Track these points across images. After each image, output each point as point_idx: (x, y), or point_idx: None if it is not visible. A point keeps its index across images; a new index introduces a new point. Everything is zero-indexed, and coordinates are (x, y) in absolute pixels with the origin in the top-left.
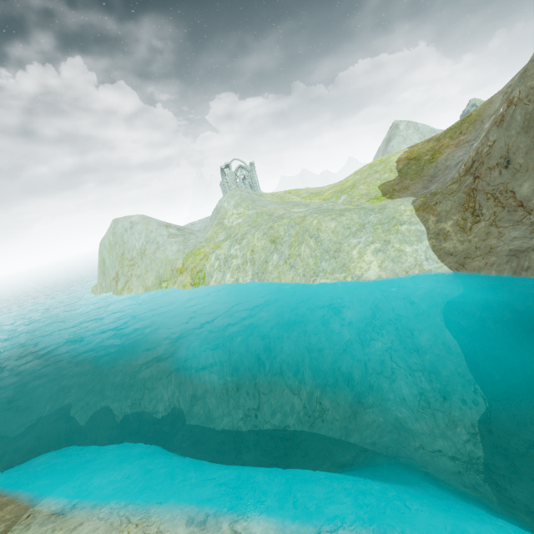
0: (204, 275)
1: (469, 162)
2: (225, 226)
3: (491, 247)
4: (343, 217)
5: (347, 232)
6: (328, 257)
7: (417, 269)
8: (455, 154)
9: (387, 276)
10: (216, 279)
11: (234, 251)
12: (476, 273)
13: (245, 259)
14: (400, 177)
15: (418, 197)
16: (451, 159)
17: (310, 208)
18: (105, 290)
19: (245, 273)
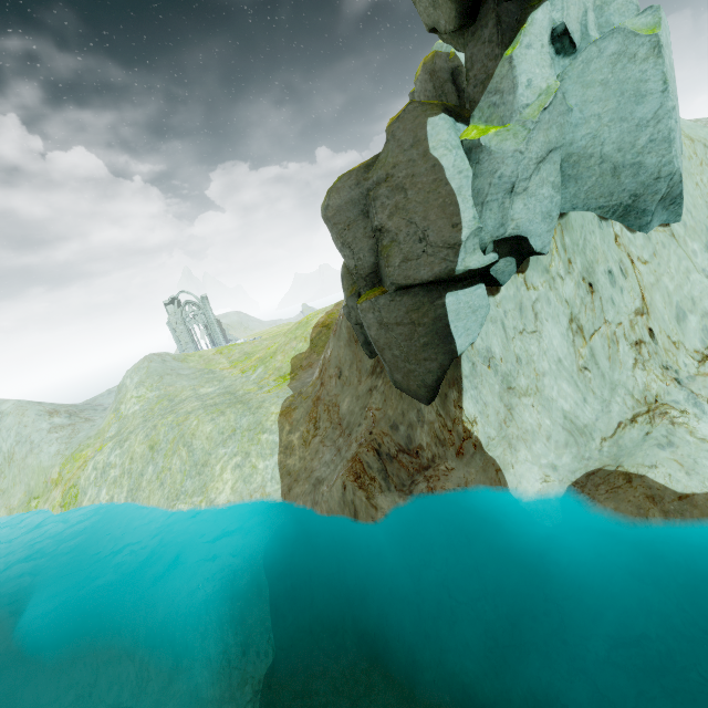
0: (78, 492)
1: (321, 365)
2: (121, 415)
3: (312, 470)
4: (222, 417)
5: (220, 439)
6: (194, 473)
7: (260, 493)
8: None
9: (234, 501)
10: (90, 496)
11: (113, 458)
12: (293, 501)
13: (123, 470)
14: (311, 349)
15: (295, 392)
16: None
17: (222, 385)
18: None
19: (121, 488)
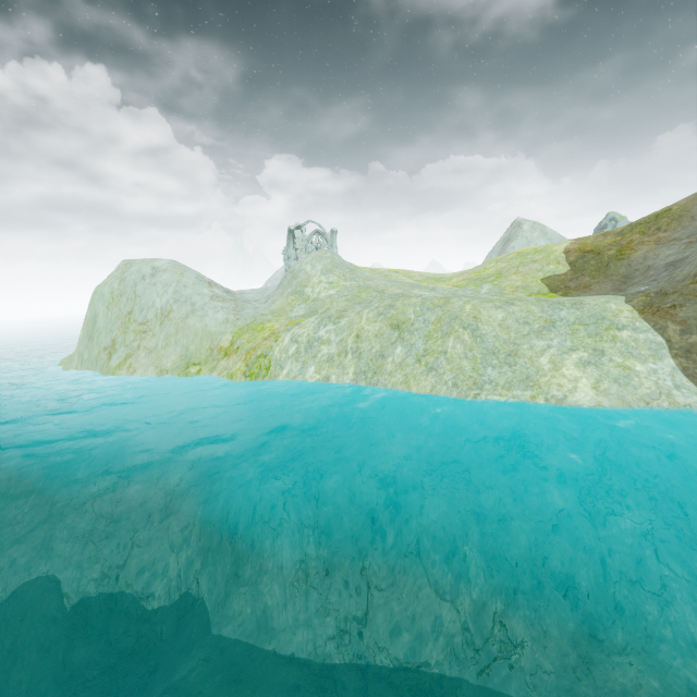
0: (269, 363)
1: None
2: (307, 297)
3: None
4: (514, 306)
5: (525, 328)
6: (497, 362)
7: (666, 401)
8: (661, 253)
9: (613, 405)
10: (289, 371)
11: (324, 333)
12: None
13: (344, 348)
14: (574, 272)
15: (629, 296)
16: (655, 258)
17: (439, 293)
18: (86, 365)
19: (343, 369)
